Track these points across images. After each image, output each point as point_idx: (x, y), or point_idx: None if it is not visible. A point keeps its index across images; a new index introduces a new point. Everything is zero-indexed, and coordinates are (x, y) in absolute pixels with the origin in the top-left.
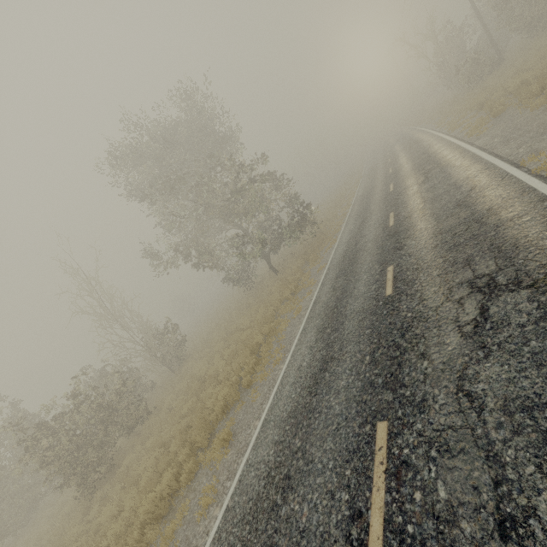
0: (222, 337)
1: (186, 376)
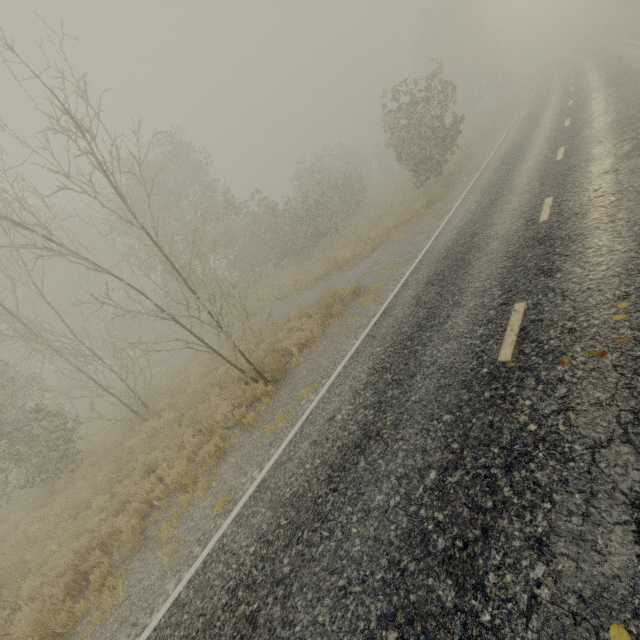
0: None
1: None
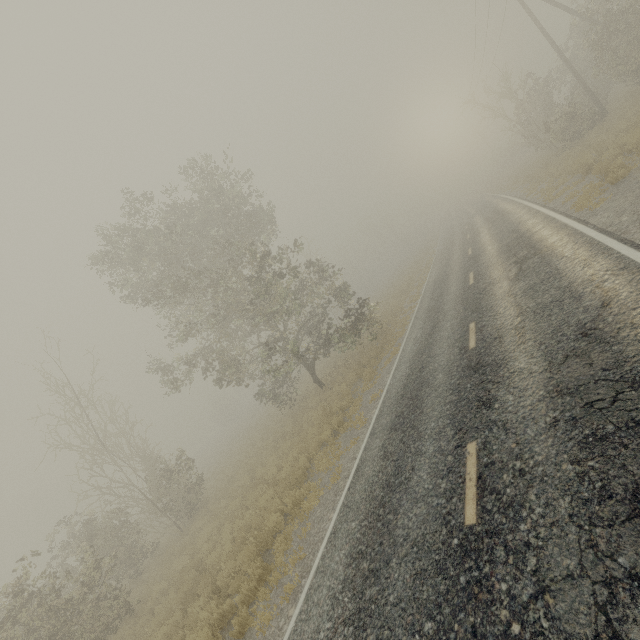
0: (243, 486)
1: (188, 549)
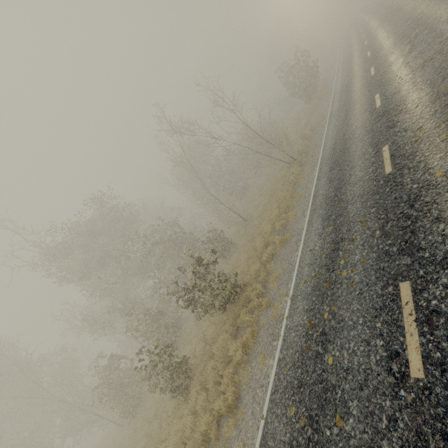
0: None
1: None
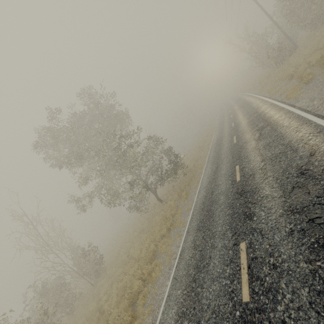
0: (123, 260)
1: (96, 298)
